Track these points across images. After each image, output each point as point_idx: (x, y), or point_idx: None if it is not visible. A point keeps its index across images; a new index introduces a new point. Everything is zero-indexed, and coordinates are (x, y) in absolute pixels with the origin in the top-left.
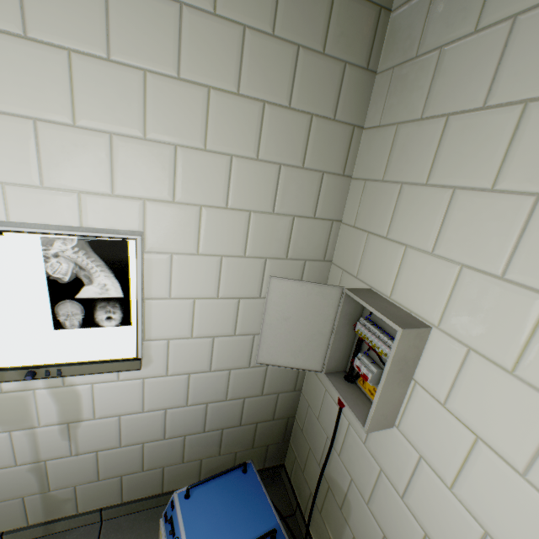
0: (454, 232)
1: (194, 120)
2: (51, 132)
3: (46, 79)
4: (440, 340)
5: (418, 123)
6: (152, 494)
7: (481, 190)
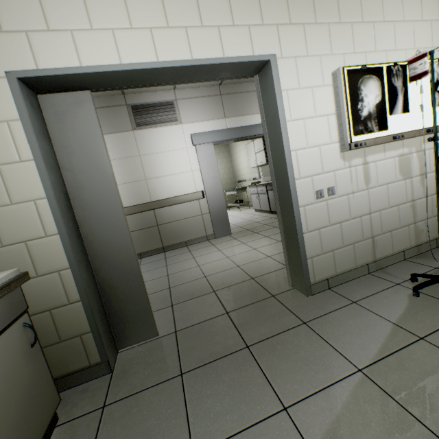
0: None
1: None
2: (416, 25)
3: (415, 5)
4: None
5: None
6: None
7: None
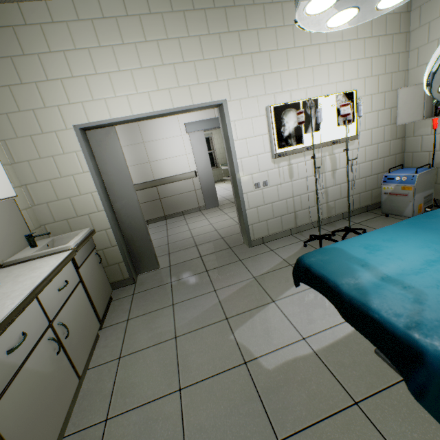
0: None
1: (361, 50)
2: (331, 67)
3: (330, 52)
4: None
5: (439, 18)
6: (356, 208)
7: None
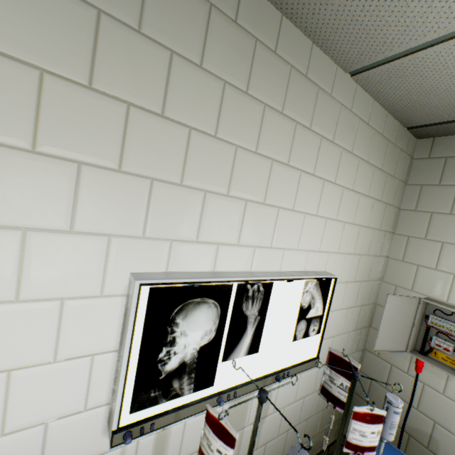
0: None
1: (352, 209)
2: (308, 219)
3: (314, 193)
4: None
5: (449, 215)
6: None
7: None
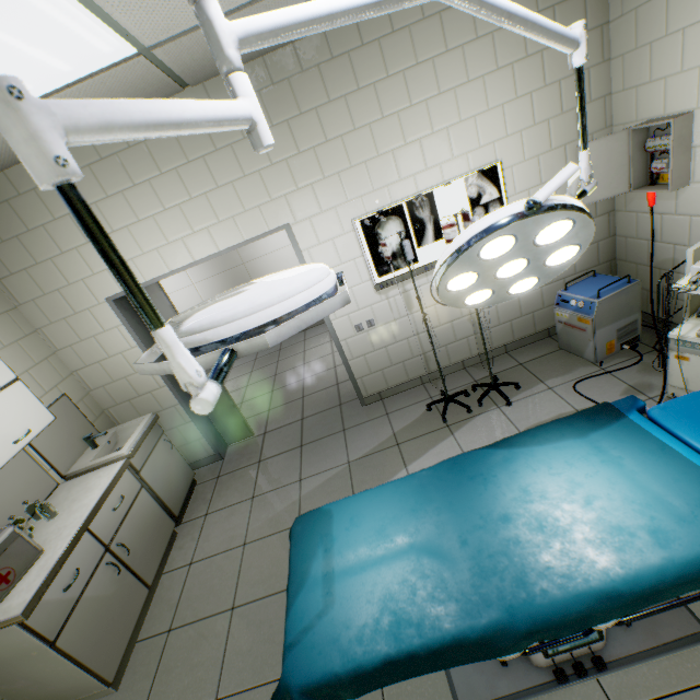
0: (689, 53)
1: (508, 86)
2: (453, 130)
3: (448, 107)
4: (699, 114)
5: (649, 3)
6: (530, 335)
7: (696, 24)
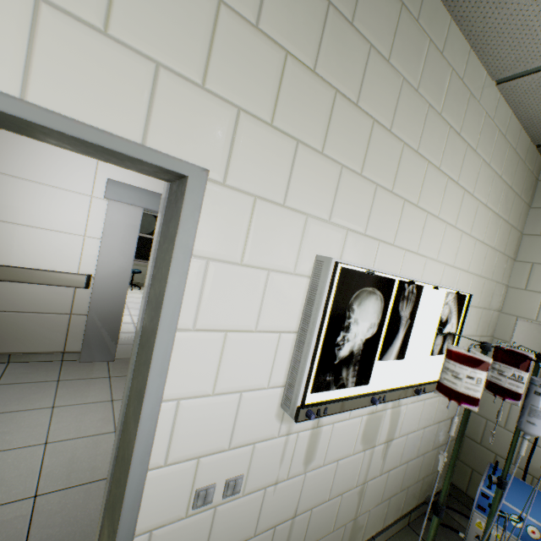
0: None
1: (483, 226)
2: (448, 230)
3: (455, 203)
4: None
5: None
6: (395, 519)
7: None
